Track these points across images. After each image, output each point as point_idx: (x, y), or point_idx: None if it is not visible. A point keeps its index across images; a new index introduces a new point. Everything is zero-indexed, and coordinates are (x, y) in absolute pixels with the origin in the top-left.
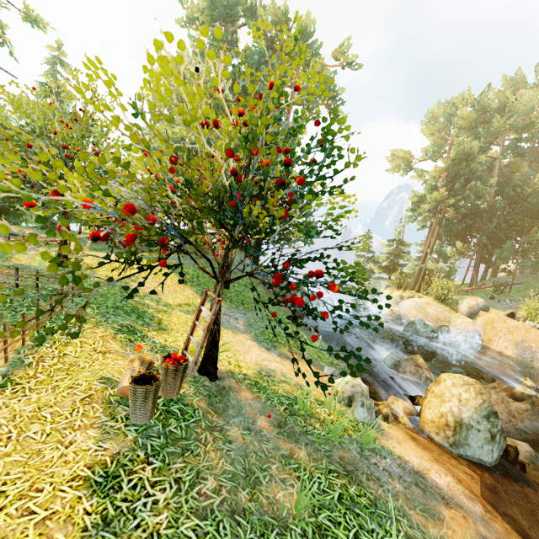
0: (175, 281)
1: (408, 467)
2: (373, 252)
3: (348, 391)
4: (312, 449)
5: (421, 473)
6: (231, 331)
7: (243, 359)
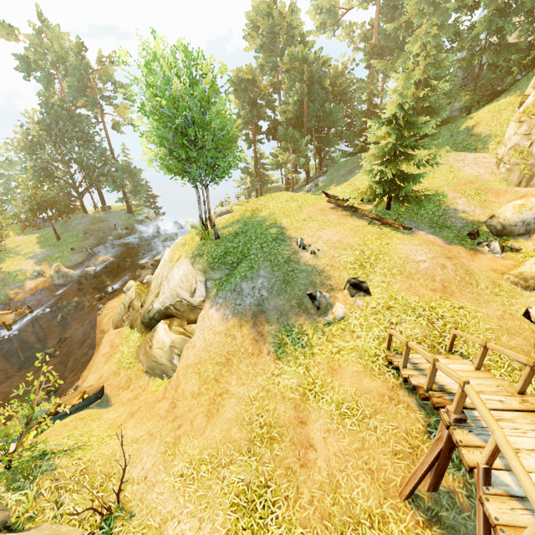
0: (34, 243)
1: (23, 284)
2: (249, 168)
3: (33, 272)
4: (3, 283)
5: (25, 285)
6: (31, 259)
7: (18, 268)
